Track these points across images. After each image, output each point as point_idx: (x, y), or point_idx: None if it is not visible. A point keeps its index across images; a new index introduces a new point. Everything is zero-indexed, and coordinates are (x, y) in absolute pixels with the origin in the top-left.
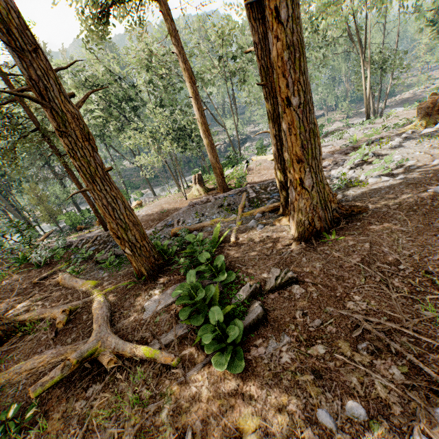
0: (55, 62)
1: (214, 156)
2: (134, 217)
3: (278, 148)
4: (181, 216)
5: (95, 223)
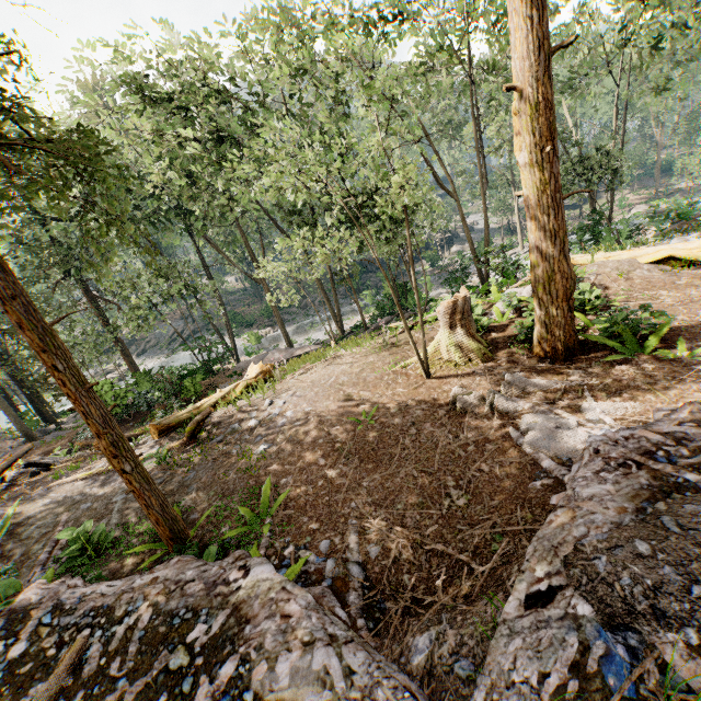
0: (89, 41)
1: (556, 231)
2: None
3: None
4: (698, 603)
5: (158, 406)
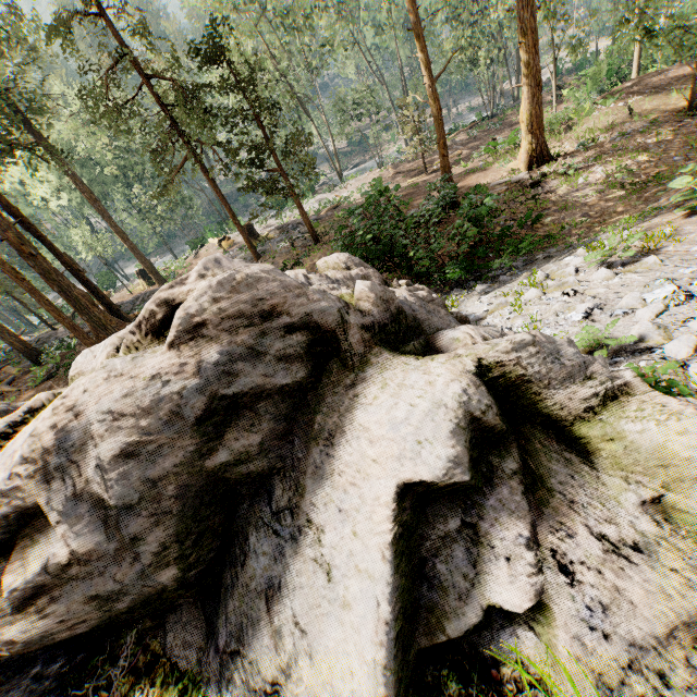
0: None
1: (139, 257)
2: (19, 338)
3: (91, 294)
4: None
5: None
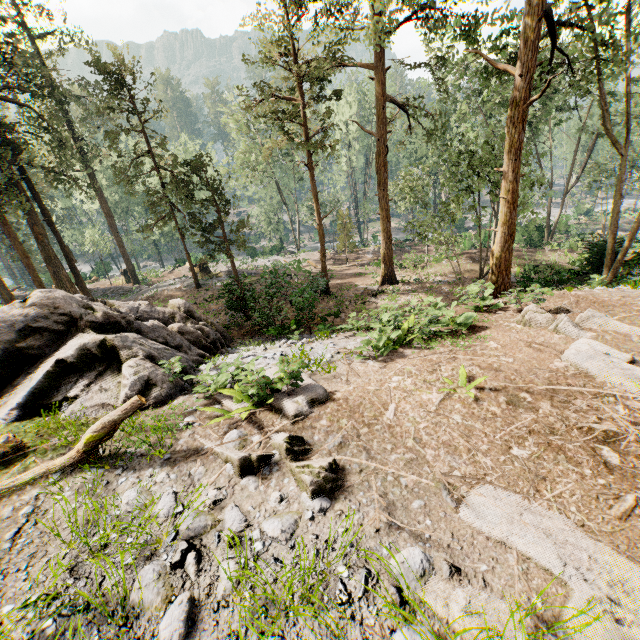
0: None
1: (126, 261)
2: (9, 291)
3: (74, 277)
4: None
5: None
